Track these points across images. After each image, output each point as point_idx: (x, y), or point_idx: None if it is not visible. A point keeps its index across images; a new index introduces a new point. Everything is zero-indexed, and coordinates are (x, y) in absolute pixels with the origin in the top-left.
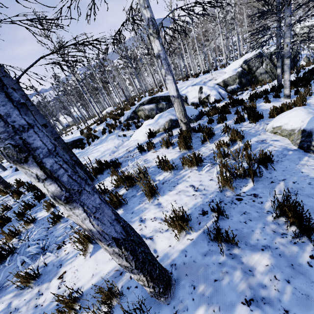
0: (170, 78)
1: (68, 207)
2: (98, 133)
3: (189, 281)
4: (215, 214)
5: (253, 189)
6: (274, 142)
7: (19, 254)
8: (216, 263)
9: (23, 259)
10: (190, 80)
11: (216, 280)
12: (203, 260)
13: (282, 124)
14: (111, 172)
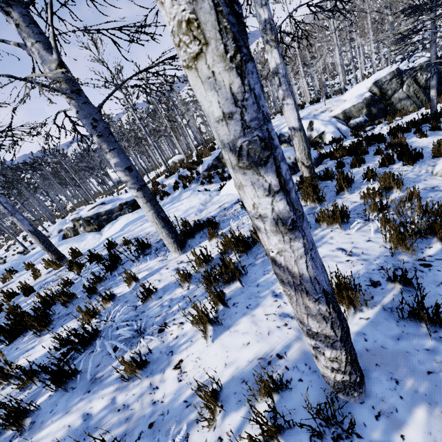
0: (291, 103)
1: (288, 236)
2: (168, 188)
3: (385, 373)
4: (393, 285)
5: None
6: None
7: (105, 339)
8: (421, 349)
9: (113, 345)
10: None
11: (430, 373)
12: (398, 345)
13: None
14: (209, 234)
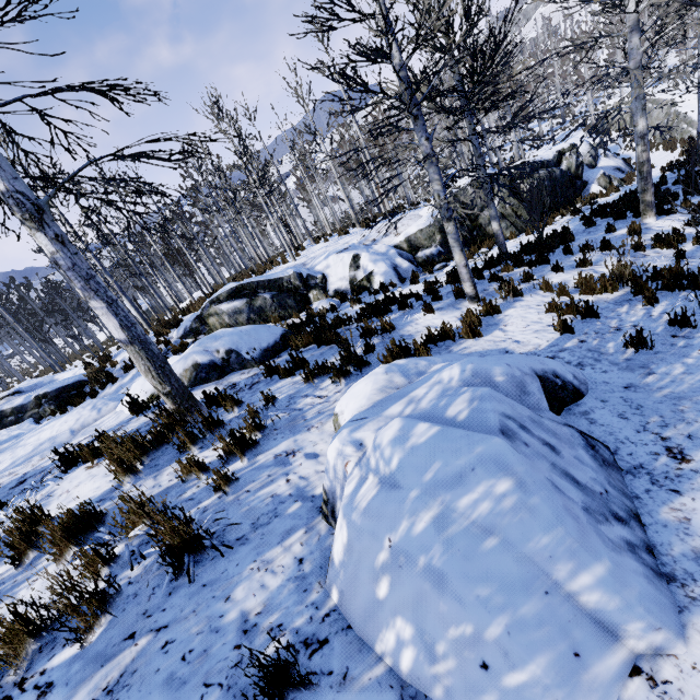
0: (100, 306)
1: None
2: (119, 368)
3: None
4: None
5: (73, 659)
6: (304, 460)
7: None
8: None
9: None
10: (351, 235)
11: None
12: None
13: (339, 411)
14: None
